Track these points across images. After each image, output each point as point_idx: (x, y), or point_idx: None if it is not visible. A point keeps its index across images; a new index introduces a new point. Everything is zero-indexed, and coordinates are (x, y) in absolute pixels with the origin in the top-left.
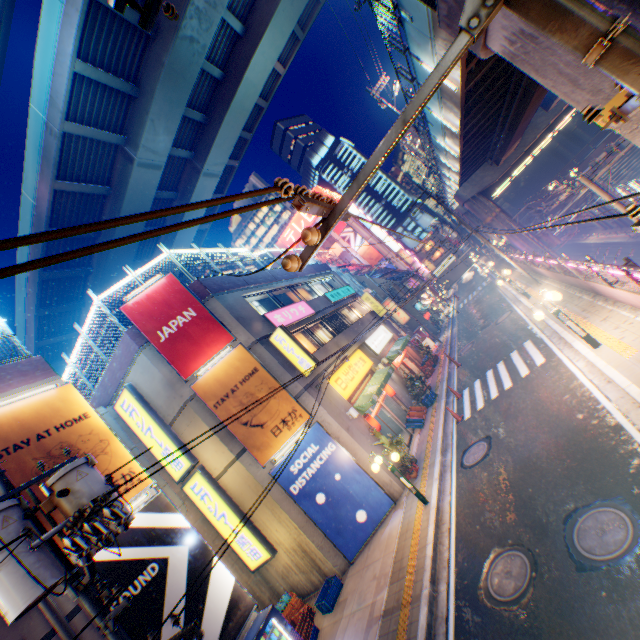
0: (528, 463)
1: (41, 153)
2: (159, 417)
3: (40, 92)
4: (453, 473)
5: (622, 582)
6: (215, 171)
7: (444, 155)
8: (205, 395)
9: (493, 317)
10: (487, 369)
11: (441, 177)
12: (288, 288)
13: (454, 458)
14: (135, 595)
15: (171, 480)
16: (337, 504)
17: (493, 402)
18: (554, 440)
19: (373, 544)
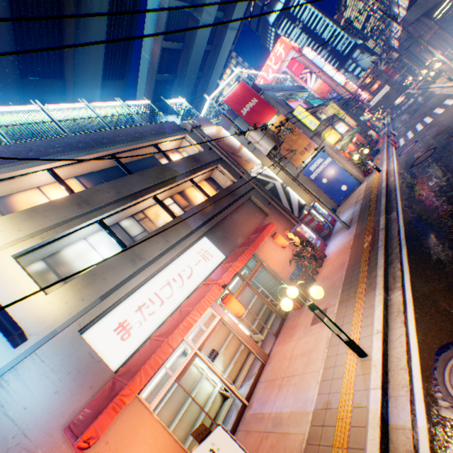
0: (437, 133)
1: (155, 25)
2: None
3: None
4: (394, 160)
5: None
6: (235, 26)
7: None
8: None
9: (422, 105)
10: (416, 125)
11: (391, 7)
12: (288, 97)
13: (394, 158)
14: (269, 188)
15: None
16: (332, 183)
17: (419, 131)
18: (452, 120)
19: (350, 197)
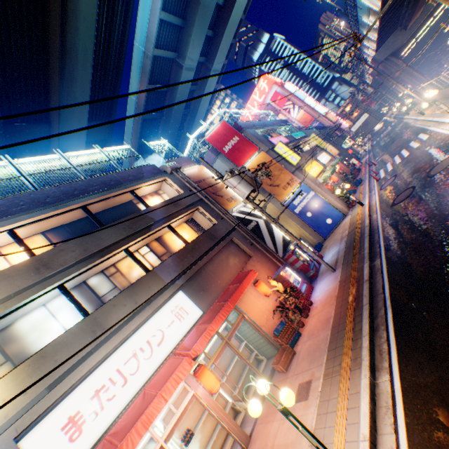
0: (414, 169)
1: (140, 70)
2: None
3: (140, 35)
4: (375, 194)
5: (445, 171)
6: (218, 68)
7: (366, 29)
8: None
9: (398, 136)
10: (394, 157)
11: (361, 48)
12: (271, 131)
13: (376, 191)
14: (252, 227)
15: None
16: (316, 217)
17: (397, 164)
18: (427, 157)
19: (335, 230)
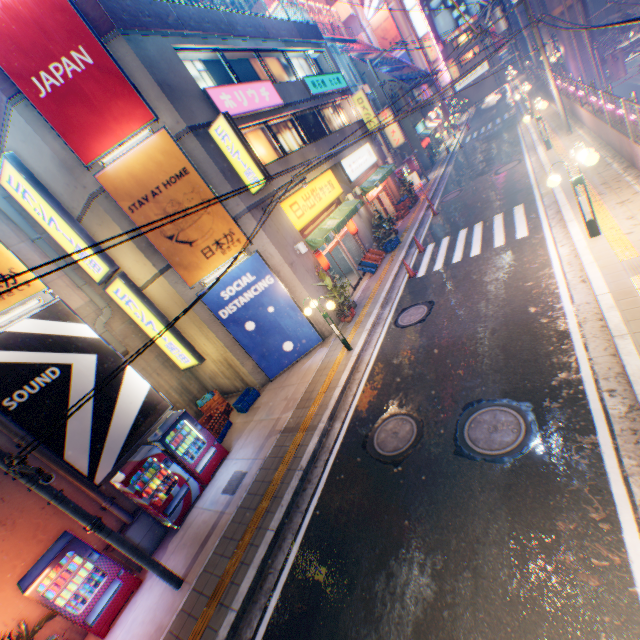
0: (457, 342)
1: None
2: (62, 209)
3: None
4: (385, 329)
5: (489, 478)
6: None
7: None
8: (116, 193)
9: (496, 165)
10: (462, 228)
11: None
12: (252, 54)
13: (391, 314)
14: (33, 394)
15: (92, 281)
16: (266, 334)
17: (452, 268)
18: (493, 328)
19: (294, 371)
